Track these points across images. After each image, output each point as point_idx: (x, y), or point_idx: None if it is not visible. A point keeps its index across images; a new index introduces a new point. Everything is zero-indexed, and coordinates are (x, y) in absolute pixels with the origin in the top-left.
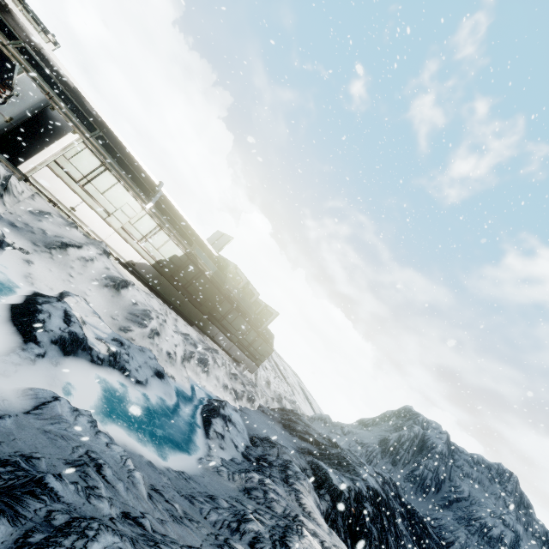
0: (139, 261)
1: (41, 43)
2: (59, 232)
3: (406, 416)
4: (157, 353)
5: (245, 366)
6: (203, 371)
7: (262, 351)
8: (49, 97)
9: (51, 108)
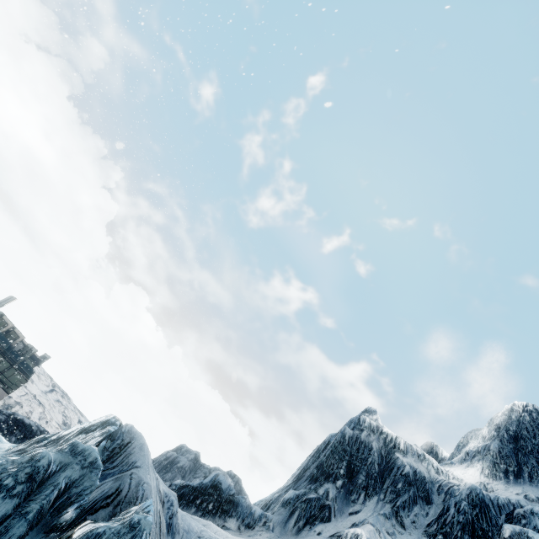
0: None
1: None
2: None
3: (175, 451)
4: None
5: None
6: None
7: (15, 380)
8: None
9: None
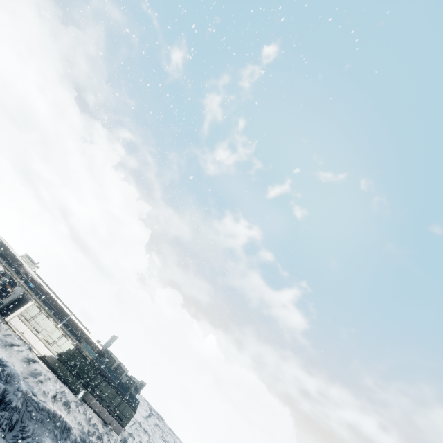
0: (49, 354)
1: (31, 271)
2: (13, 341)
3: None
4: (38, 390)
5: (113, 428)
6: (65, 409)
7: (127, 413)
8: (26, 290)
9: (26, 294)
